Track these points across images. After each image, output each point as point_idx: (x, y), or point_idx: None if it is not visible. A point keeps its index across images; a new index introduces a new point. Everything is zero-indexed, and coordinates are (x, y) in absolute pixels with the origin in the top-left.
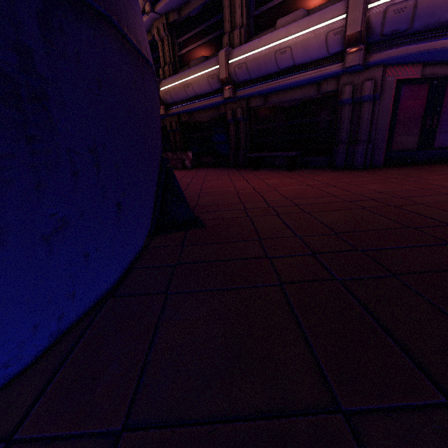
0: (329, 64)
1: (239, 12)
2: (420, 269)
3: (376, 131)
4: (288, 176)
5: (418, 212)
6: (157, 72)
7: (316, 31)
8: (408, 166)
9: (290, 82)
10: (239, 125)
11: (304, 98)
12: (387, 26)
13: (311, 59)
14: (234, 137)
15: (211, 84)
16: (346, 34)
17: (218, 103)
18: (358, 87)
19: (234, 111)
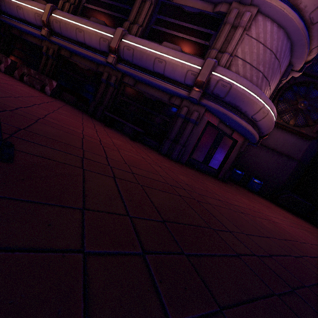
0: (182, 88)
1: (144, 16)
2: (236, 298)
3: (189, 142)
4: (130, 143)
5: (211, 212)
6: (57, 1)
7: (183, 64)
8: (196, 170)
9: (156, 82)
10: (109, 88)
11: (160, 99)
12: (216, 89)
13: (174, 78)
14: (101, 94)
15: (101, 44)
16: (197, 78)
17: (100, 62)
18: (190, 112)
19: (110, 76)
